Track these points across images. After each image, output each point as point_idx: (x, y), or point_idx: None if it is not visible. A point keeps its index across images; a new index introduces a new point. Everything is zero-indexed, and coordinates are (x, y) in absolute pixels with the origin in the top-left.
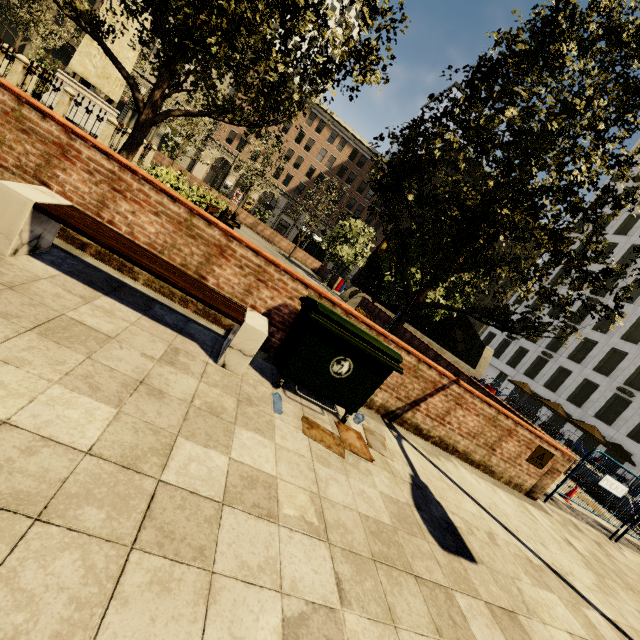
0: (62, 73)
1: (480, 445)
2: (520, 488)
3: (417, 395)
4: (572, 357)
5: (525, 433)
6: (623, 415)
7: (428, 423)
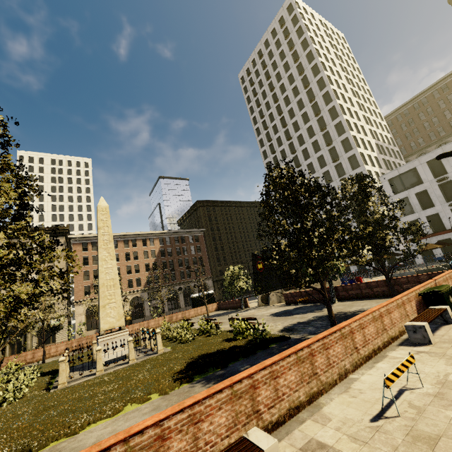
0: (100, 337)
1: None
2: None
3: None
4: None
5: (447, 276)
6: None
7: None
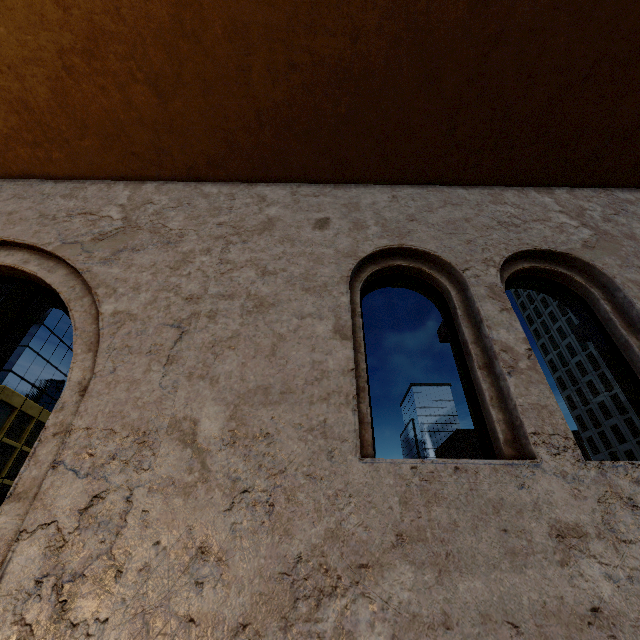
0: None
1: None
2: None
3: None
4: None
5: None
6: None
7: None
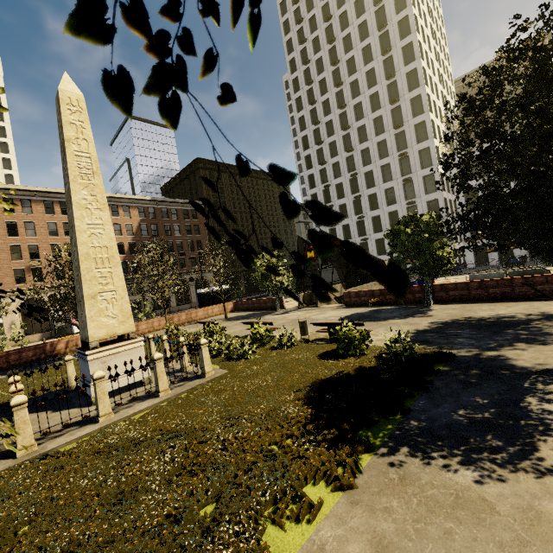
0: (92, 353)
1: None
2: None
3: None
4: (375, 231)
5: None
6: None
7: None
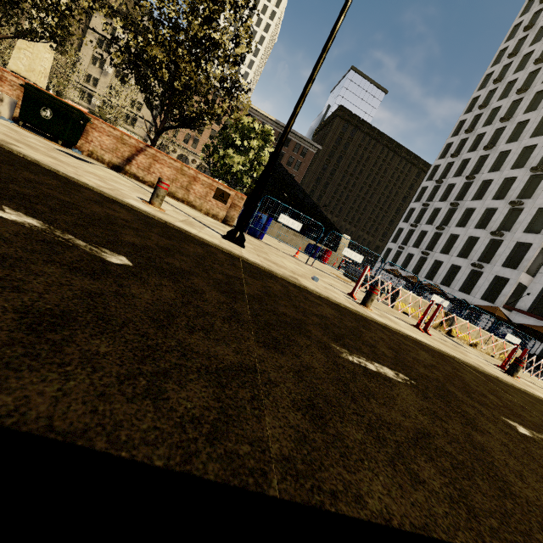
0: None
1: (179, 187)
2: (217, 218)
3: (128, 155)
4: (443, 251)
5: (205, 179)
6: (477, 284)
7: (141, 173)
